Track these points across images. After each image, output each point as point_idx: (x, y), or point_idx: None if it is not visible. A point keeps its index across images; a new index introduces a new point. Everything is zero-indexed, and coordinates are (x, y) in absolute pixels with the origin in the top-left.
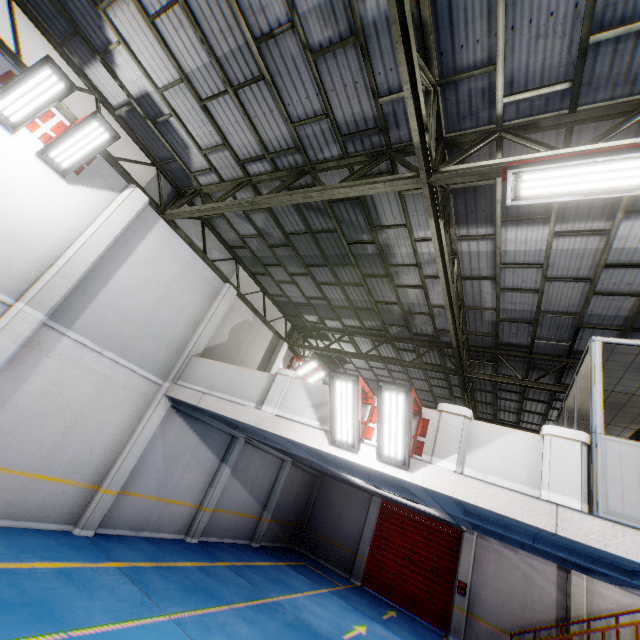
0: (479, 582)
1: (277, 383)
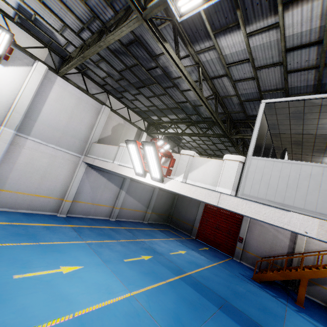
0: (250, 237)
1: (119, 150)
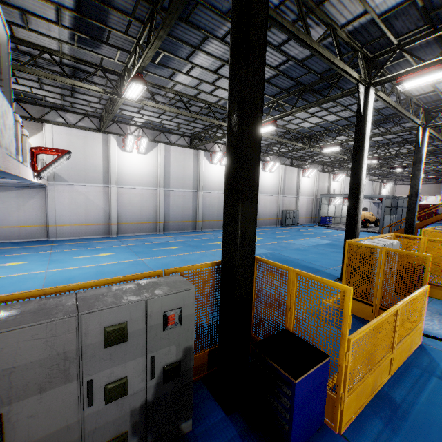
0: None
1: None
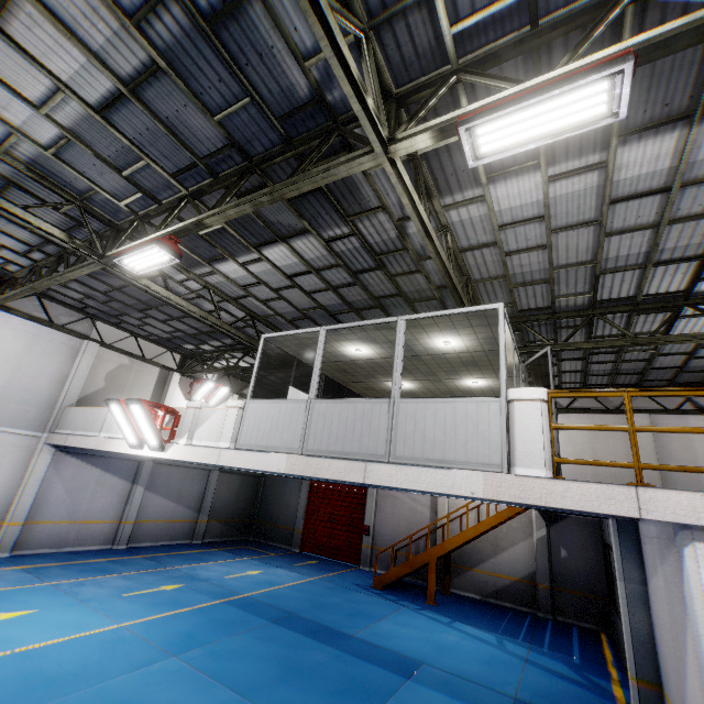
0: (380, 522)
1: (109, 414)
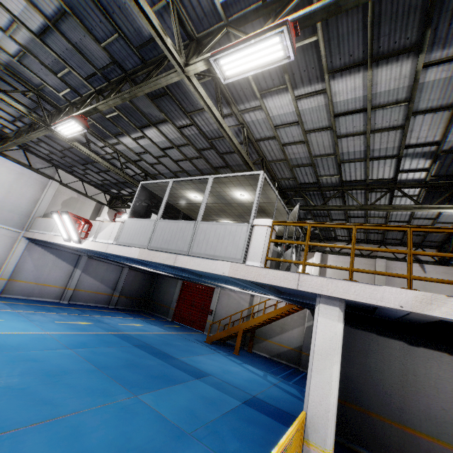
0: (219, 309)
1: None
